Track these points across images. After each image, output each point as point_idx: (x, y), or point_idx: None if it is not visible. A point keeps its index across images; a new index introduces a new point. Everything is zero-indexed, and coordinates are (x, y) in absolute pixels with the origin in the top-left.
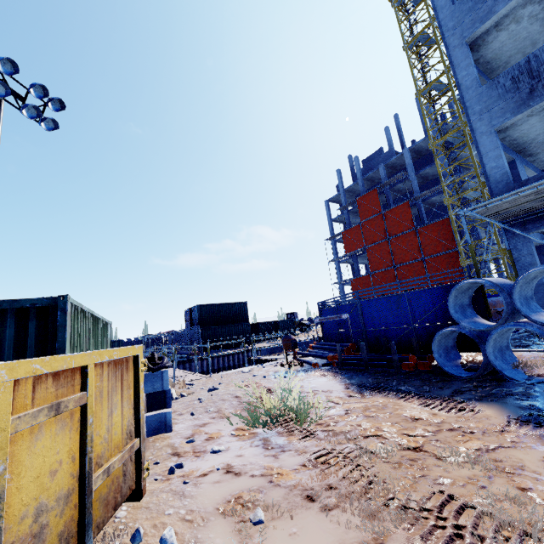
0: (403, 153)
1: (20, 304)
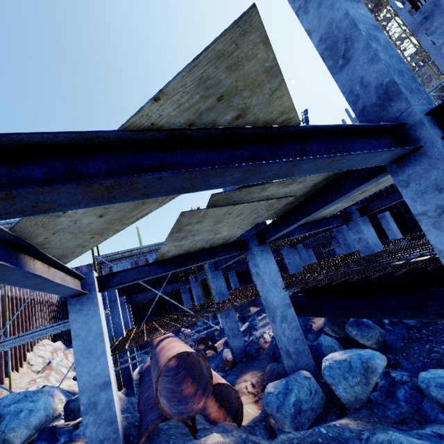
0: None
1: None
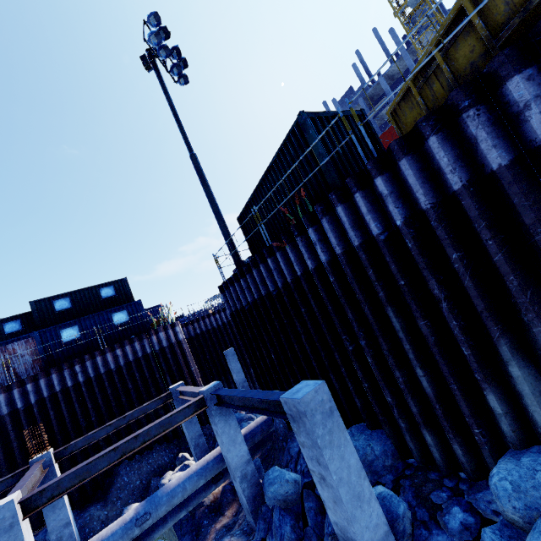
0: (378, 82)
1: (350, 113)
